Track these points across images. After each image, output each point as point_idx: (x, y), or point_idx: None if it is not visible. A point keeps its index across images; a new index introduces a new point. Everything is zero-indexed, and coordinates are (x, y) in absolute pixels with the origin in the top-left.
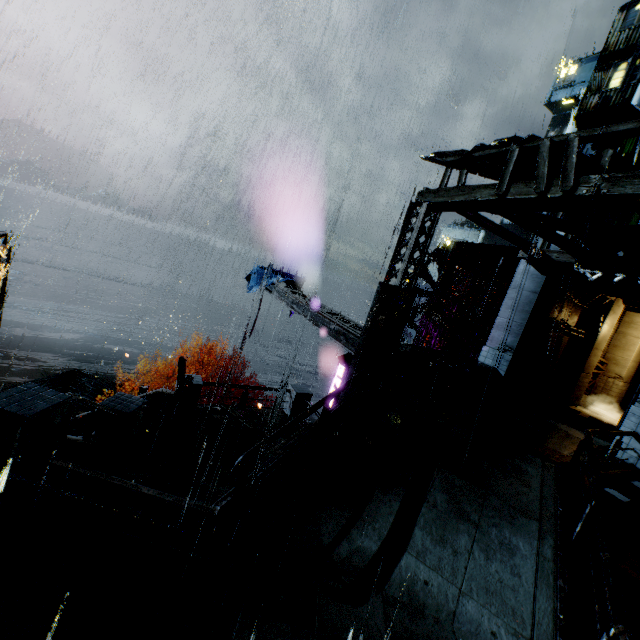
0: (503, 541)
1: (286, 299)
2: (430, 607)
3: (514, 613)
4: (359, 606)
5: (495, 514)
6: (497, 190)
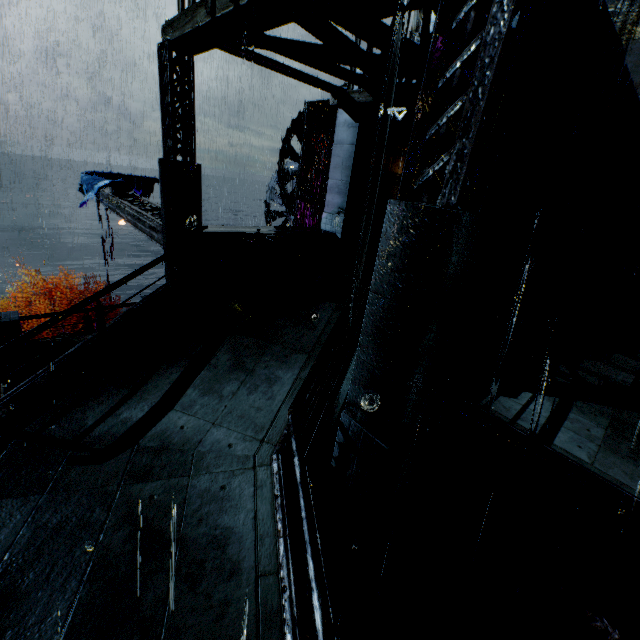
0: (270, 377)
1: (112, 205)
2: (179, 444)
3: (256, 426)
4: (104, 463)
5: (271, 358)
6: (206, 7)
